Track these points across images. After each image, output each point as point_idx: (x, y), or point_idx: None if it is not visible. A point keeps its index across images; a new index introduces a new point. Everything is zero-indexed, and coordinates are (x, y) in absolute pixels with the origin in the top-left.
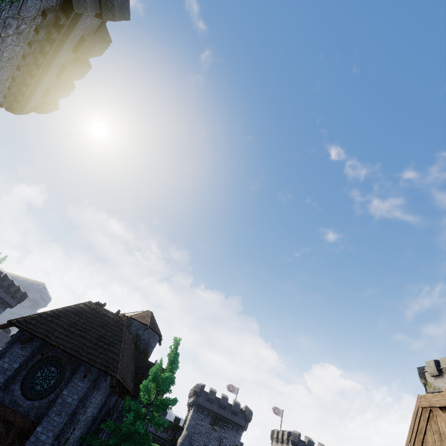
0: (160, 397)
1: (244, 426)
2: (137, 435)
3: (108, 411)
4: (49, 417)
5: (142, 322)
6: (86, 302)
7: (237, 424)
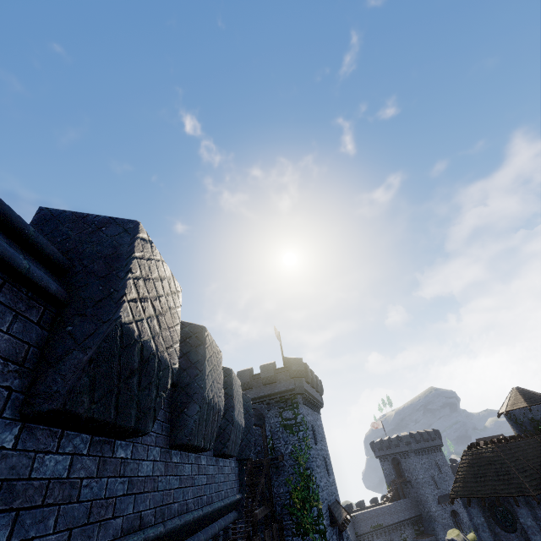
0: None
1: None
2: None
3: None
4: (532, 539)
5: (519, 408)
6: (463, 453)
7: None
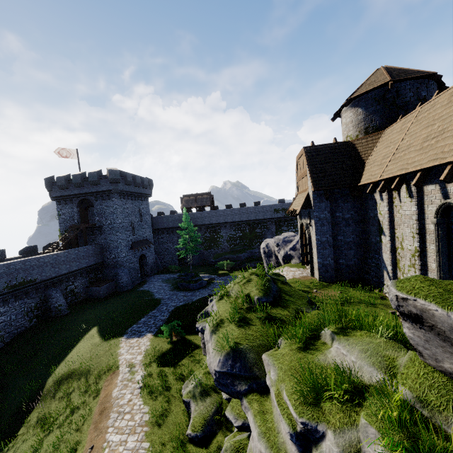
0: None
1: None
2: None
3: None
4: None
5: (420, 75)
6: None
7: None
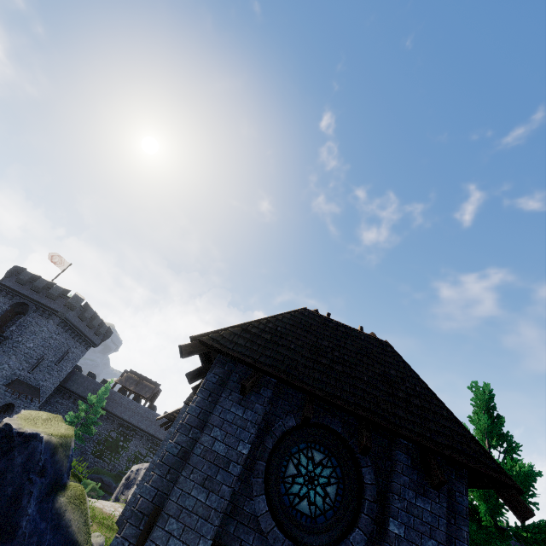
0: None
1: None
2: None
3: None
4: None
5: None
6: (301, 310)
7: None
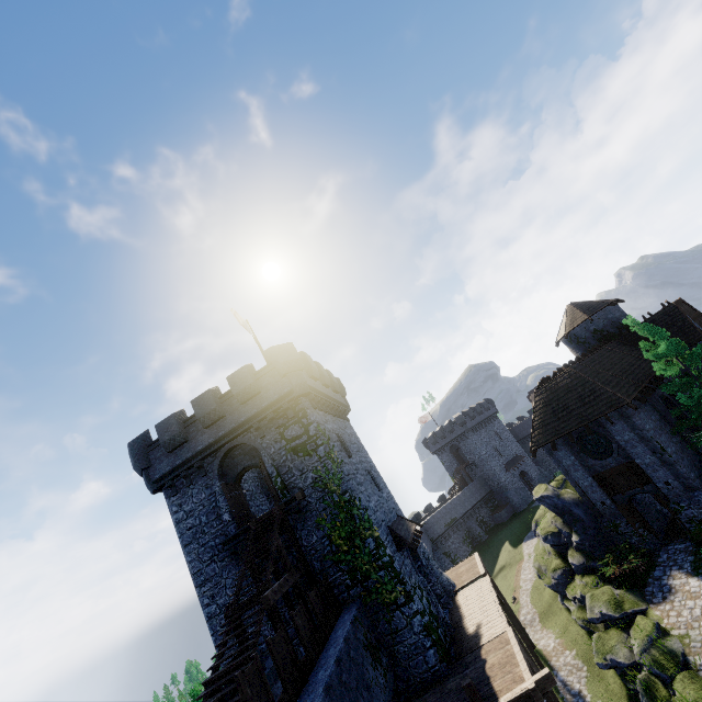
0: (686, 352)
1: None
2: None
3: (665, 397)
4: (633, 453)
5: (579, 324)
6: (535, 394)
7: None
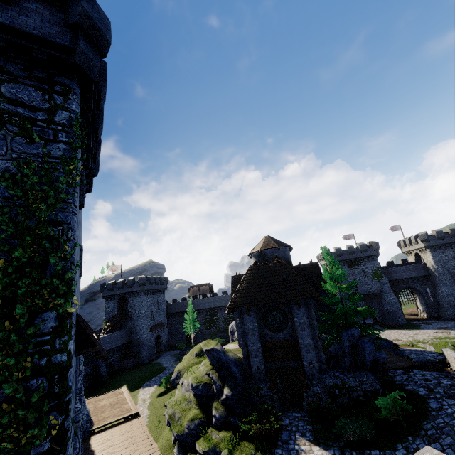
0: (338, 284)
1: (376, 254)
2: (349, 312)
3: None
4: (300, 334)
5: (271, 247)
6: (249, 268)
7: (370, 256)
